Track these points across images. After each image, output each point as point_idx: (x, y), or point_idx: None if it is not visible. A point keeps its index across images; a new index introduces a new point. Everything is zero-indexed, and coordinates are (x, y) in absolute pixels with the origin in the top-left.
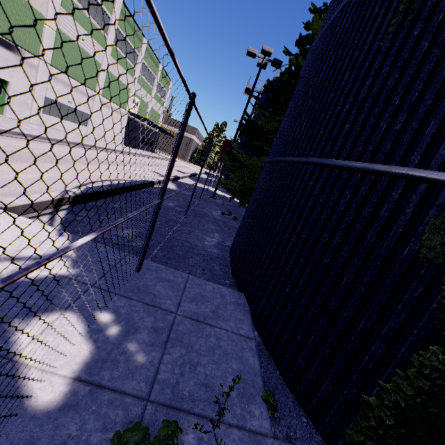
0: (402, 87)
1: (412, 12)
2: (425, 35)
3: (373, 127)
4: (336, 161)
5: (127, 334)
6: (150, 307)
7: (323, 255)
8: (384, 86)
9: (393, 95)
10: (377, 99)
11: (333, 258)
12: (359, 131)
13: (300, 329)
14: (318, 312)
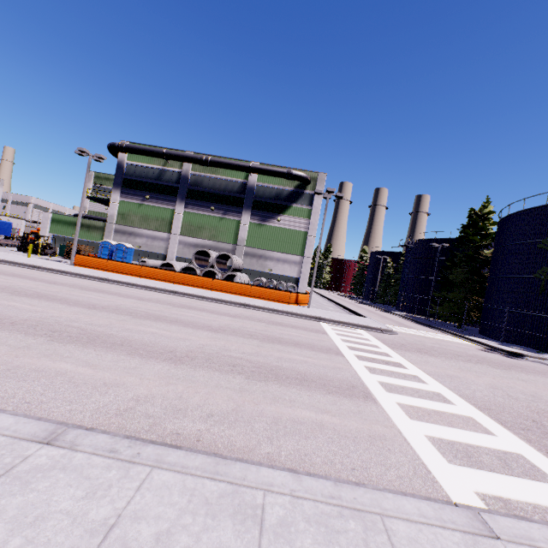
0: (547, 304)
1: (543, 292)
2: (547, 297)
3: (544, 309)
4: (538, 314)
5: (520, 348)
6: (515, 346)
7: (544, 331)
8: (543, 303)
9: (546, 305)
10: (543, 305)
11: (546, 331)
12: (541, 310)
13: (545, 344)
14: (547, 340)
